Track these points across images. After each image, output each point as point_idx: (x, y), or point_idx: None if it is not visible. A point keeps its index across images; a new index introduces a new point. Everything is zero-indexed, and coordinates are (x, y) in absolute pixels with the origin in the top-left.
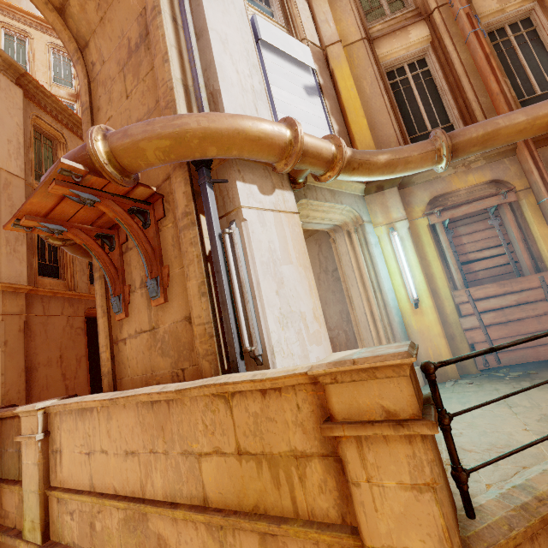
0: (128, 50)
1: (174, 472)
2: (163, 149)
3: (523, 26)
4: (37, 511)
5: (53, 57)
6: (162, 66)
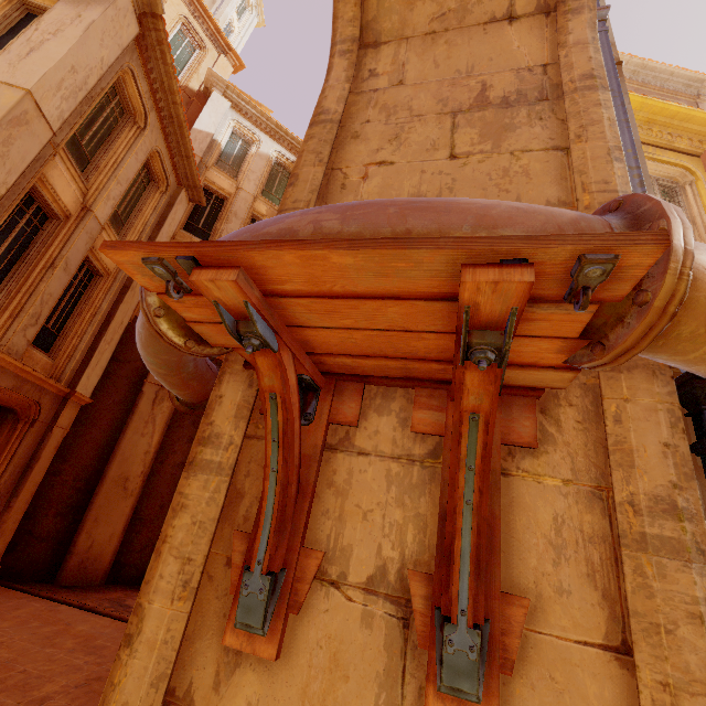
0: (479, 96)
1: None
2: None
3: None
4: None
5: (177, 32)
6: (605, 161)
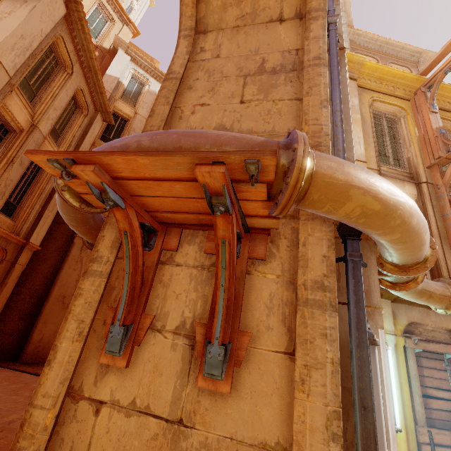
0: (260, 66)
1: None
2: (366, 209)
3: None
4: None
5: (94, 10)
6: (318, 107)
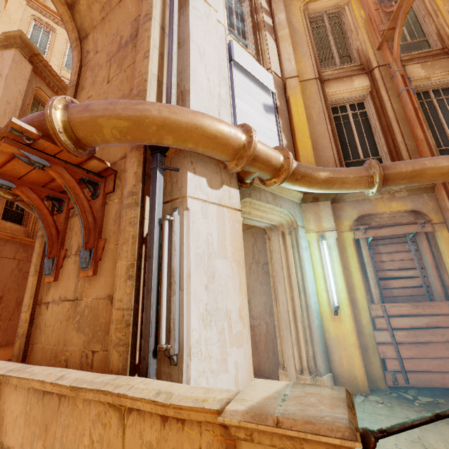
0: (119, 45)
1: None
2: (120, 129)
3: (443, 93)
4: None
5: (69, 49)
6: (142, 60)
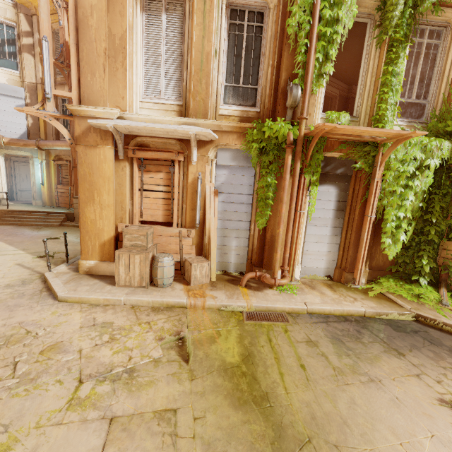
0: None
1: None
2: None
3: None
4: None
5: None
6: None
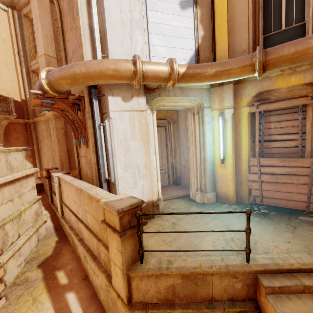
0: None
1: (82, 212)
2: (68, 84)
3: None
4: (59, 207)
5: None
6: (76, 17)
